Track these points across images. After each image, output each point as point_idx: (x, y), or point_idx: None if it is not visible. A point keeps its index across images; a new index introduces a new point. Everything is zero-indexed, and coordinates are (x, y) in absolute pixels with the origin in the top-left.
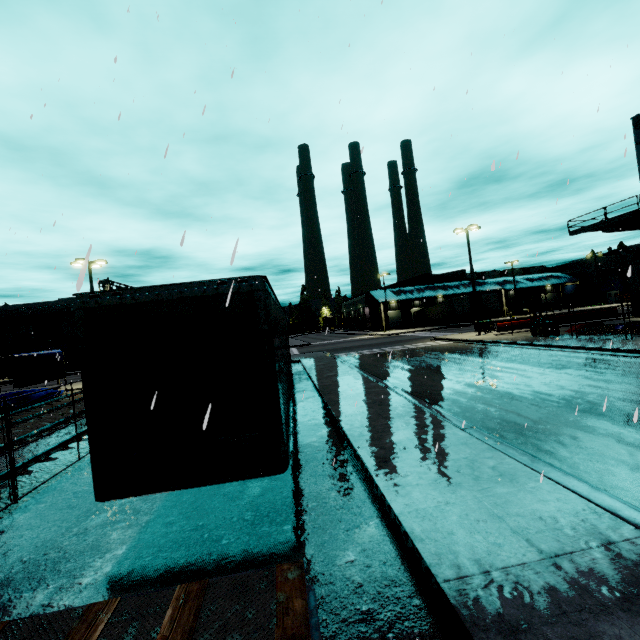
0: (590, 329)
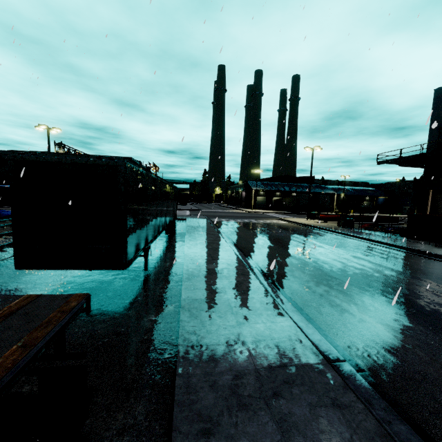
0: (373, 227)
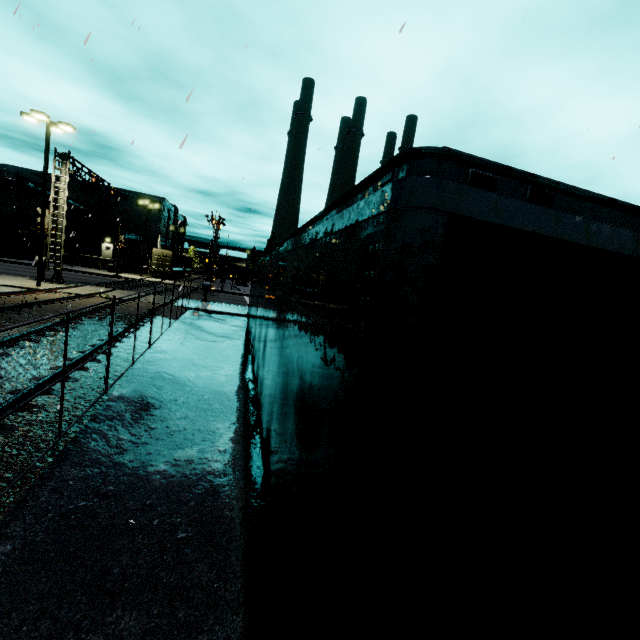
0: None
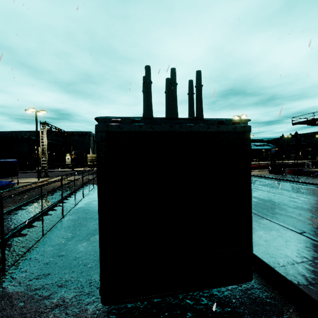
0: (300, 173)
